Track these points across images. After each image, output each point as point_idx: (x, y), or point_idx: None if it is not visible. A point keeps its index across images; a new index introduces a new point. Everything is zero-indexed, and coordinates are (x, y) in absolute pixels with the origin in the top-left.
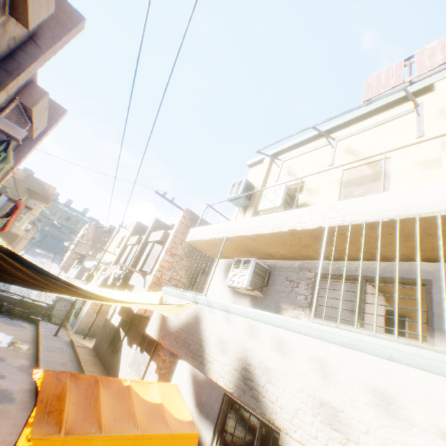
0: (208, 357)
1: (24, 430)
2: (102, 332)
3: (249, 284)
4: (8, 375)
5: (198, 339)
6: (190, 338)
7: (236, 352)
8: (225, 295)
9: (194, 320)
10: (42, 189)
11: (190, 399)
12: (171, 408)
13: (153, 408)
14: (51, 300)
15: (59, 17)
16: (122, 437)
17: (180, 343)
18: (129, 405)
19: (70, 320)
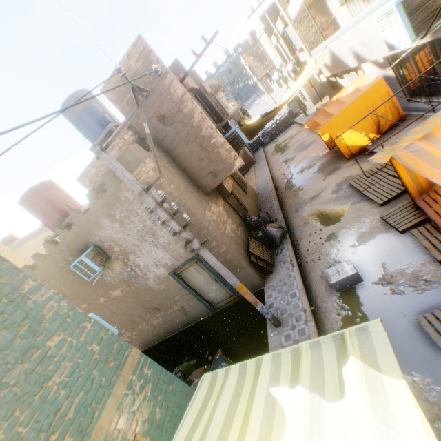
0: (346, 63)
1: (321, 138)
2: (324, 90)
3: (341, 2)
4: (306, 140)
5: (339, 61)
6: (337, 63)
7: (349, 53)
8: (345, 9)
9: (331, 56)
10: (213, 89)
11: (376, 70)
12: (362, 85)
13: (352, 93)
14: (286, 110)
15: (179, 71)
16: (343, 110)
17: (336, 68)
18: (340, 103)
19: (305, 105)
